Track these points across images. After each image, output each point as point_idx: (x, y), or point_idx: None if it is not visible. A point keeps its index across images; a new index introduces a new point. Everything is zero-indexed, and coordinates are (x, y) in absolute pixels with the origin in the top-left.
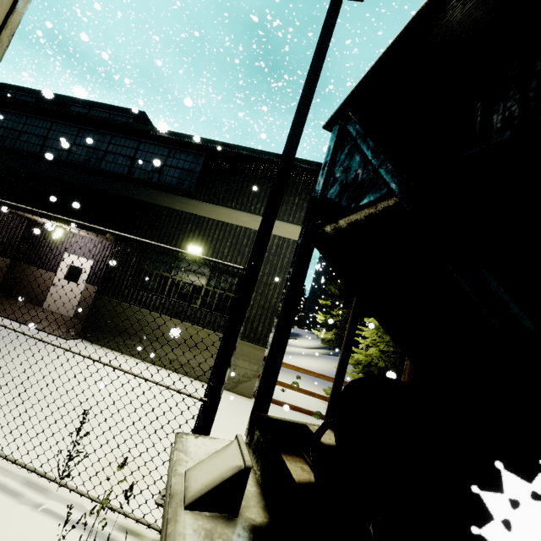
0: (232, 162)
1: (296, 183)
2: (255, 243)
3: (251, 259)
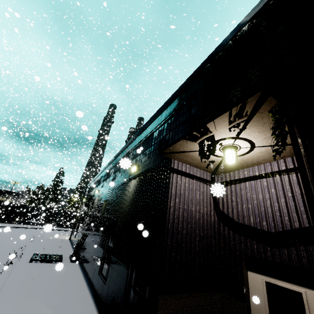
0: (2, 192)
1: (12, 194)
2: (3, 205)
3: (2, 206)
